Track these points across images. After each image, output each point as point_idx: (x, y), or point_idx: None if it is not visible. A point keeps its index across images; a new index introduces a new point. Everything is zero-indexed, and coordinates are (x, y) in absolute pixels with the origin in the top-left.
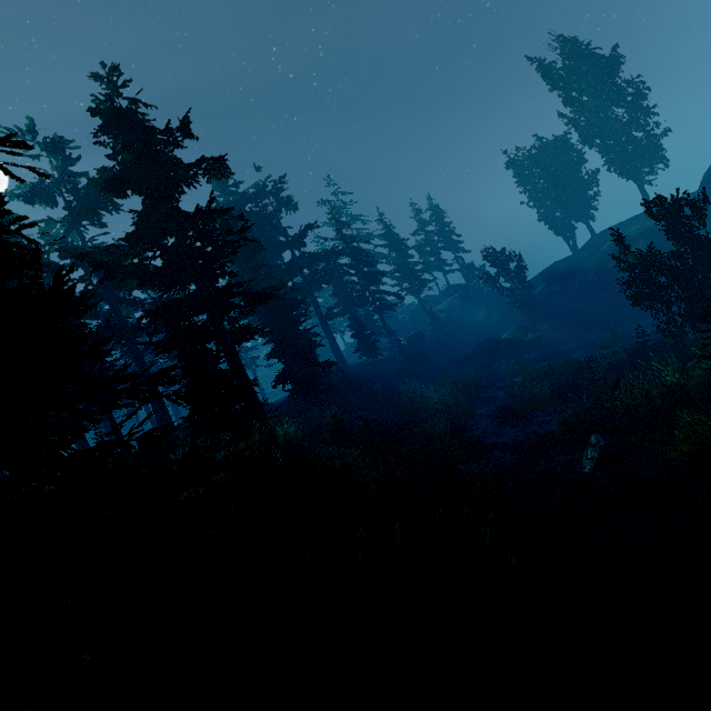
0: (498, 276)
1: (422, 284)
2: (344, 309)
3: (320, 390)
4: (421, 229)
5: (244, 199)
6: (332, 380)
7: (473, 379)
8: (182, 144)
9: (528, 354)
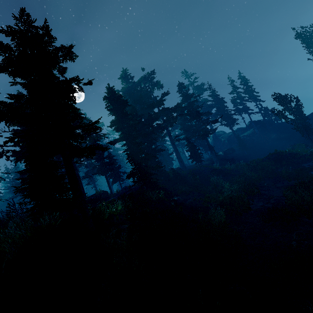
0: (282, 111)
1: (233, 121)
2: (186, 136)
3: (152, 182)
4: (234, 91)
5: (134, 84)
6: (170, 174)
7: (260, 179)
8: (51, 44)
9: (305, 163)
